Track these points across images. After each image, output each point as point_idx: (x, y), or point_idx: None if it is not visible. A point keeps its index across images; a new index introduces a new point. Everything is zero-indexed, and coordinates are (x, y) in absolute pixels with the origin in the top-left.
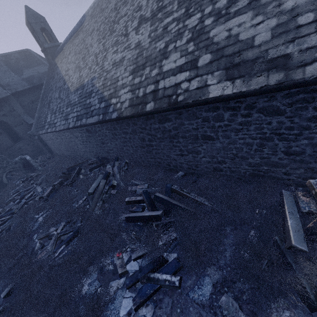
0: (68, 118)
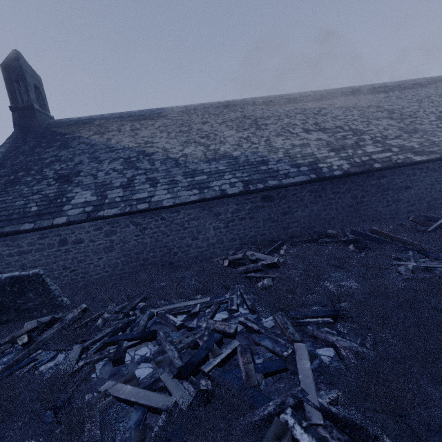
0: (210, 186)
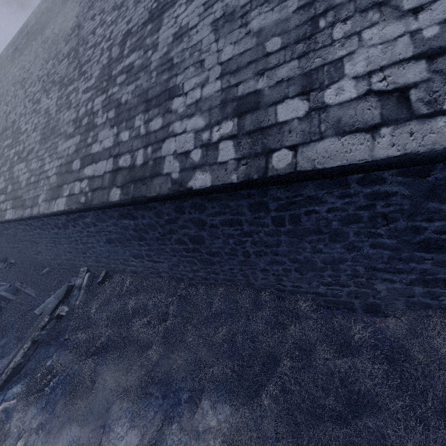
0: None
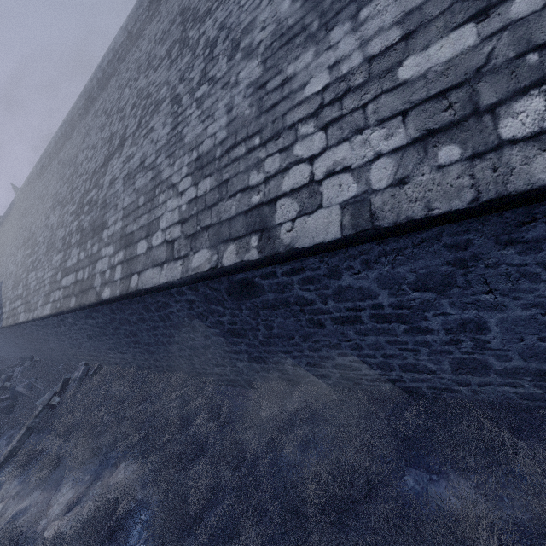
0: None
